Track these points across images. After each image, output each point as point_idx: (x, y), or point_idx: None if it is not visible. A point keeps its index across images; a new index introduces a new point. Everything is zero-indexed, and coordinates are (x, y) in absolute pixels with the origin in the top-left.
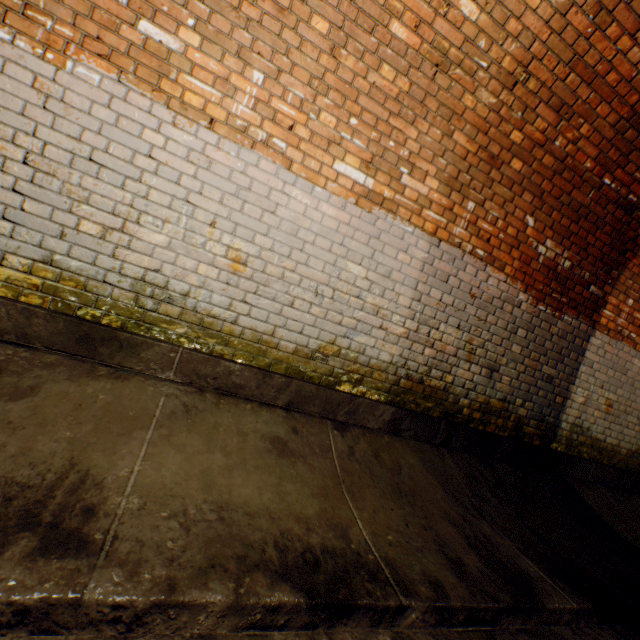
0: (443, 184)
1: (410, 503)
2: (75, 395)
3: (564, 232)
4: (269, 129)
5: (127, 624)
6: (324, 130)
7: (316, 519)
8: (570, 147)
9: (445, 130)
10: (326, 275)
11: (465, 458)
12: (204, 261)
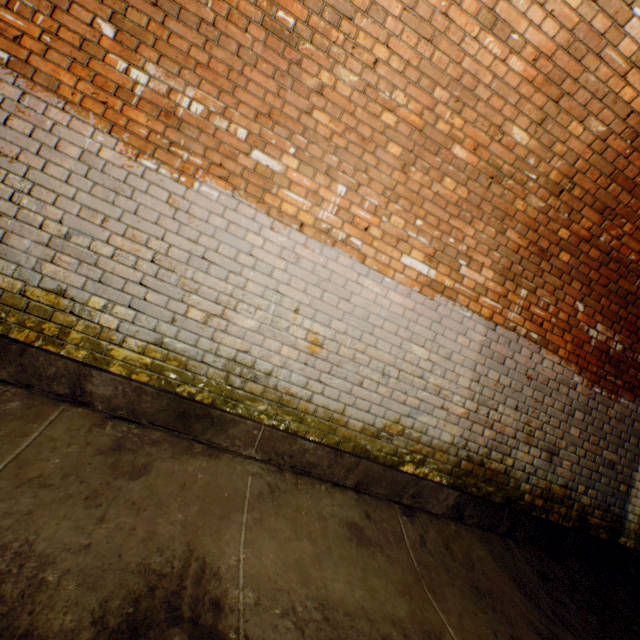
0: (497, 274)
1: (490, 606)
2: (179, 473)
3: (613, 316)
4: (348, 230)
5: None
6: (394, 230)
7: (409, 623)
8: (614, 242)
9: (498, 228)
10: (392, 356)
11: (533, 552)
12: (287, 343)
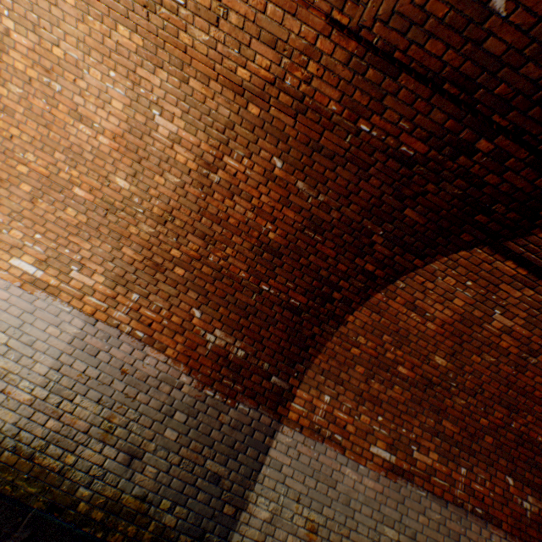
0: (110, 279)
1: None
2: None
3: (235, 324)
4: None
5: None
6: (12, 239)
7: None
8: (223, 262)
9: (116, 245)
10: None
11: None
12: None
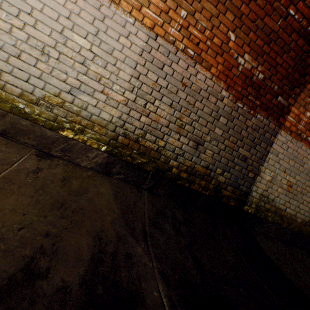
0: None
1: (63, 216)
2: None
3: (259, 51)
4: None
5: None
6: None
7: None
8: None
9: None
10: (53, 40)
11: (163, 201)
12: None
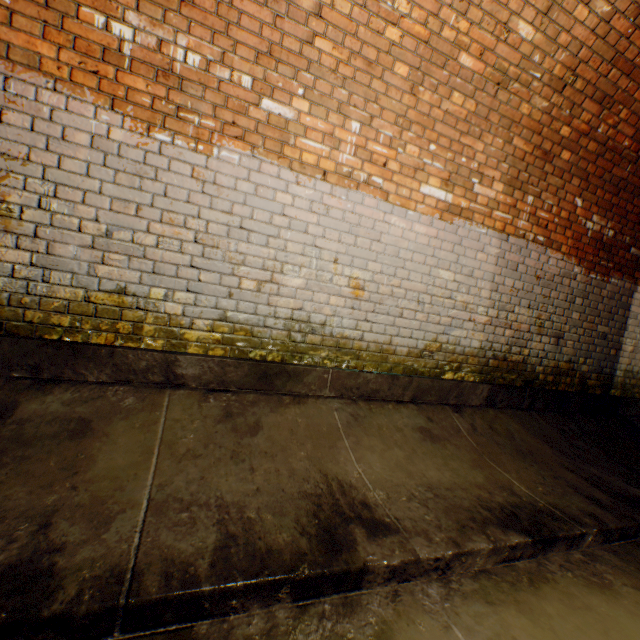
0: (506, 185)
1: (533, 461)
2: (284, 423)
3: (606, 206)
4: (368, 170)
5: (441, 569)
6: (410, 160)
7: (488, 485)
8: (610, 131)
9: (506, 138)
10: (424, 285)
11: (550, 416)
12: (333, 293)
